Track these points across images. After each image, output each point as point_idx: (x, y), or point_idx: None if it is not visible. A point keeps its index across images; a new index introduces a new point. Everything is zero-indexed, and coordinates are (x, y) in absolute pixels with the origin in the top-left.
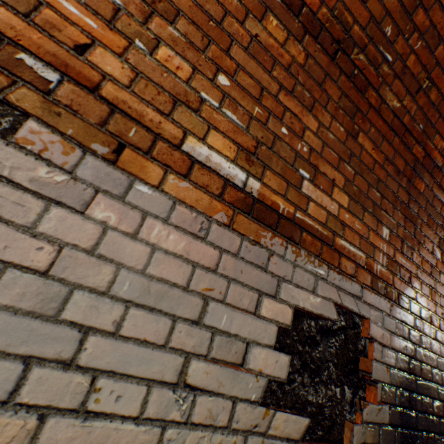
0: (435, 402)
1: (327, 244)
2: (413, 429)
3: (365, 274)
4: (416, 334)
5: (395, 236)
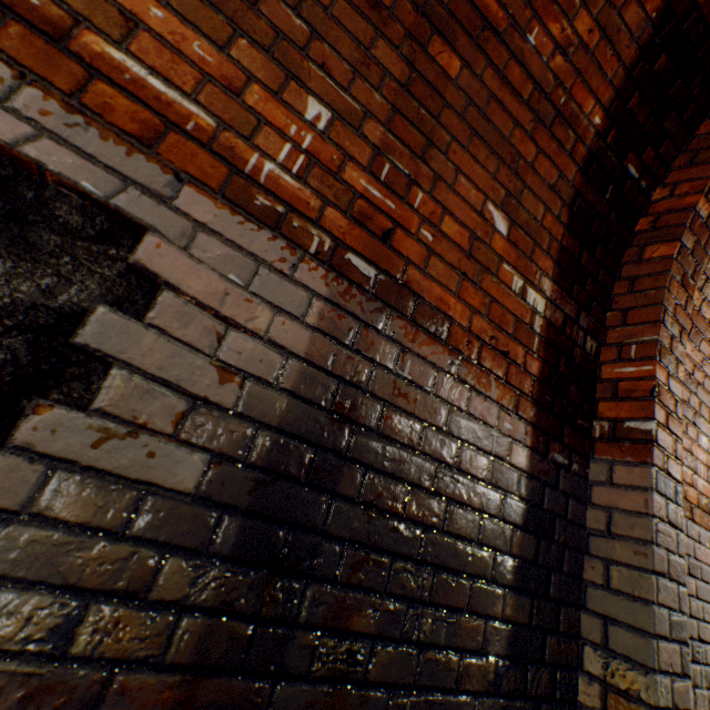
0: (419, 494)
1: (38, 29)
2: (306, 531)
3: (207, 160)
4: (387, 347)
5: (353, 135)
